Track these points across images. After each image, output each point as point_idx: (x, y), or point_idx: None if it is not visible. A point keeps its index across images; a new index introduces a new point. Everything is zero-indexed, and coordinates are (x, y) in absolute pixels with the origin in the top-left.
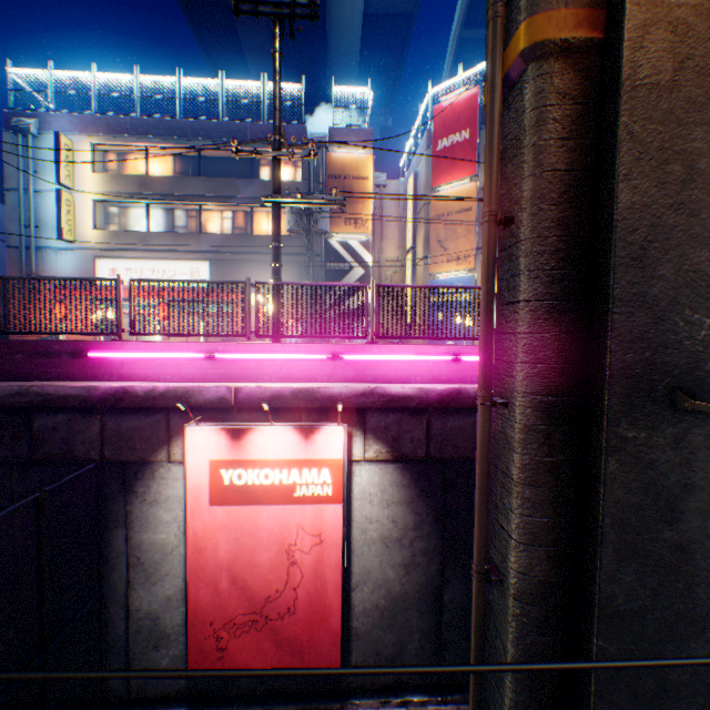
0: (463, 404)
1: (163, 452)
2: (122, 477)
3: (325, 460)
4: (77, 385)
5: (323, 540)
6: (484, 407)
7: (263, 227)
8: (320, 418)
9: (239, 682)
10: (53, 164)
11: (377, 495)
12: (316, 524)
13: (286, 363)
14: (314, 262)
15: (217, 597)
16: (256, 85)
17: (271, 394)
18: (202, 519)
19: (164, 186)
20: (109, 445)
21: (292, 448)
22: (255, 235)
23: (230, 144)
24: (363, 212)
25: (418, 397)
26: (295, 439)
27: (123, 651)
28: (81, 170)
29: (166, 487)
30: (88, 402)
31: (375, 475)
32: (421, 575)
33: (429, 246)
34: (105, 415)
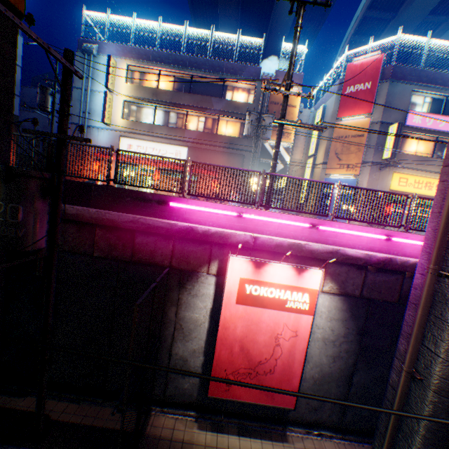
0: (391, 267)
1: (205, 267)
2: (179, 278)
3: (307, 289)
4: (164, 221)
5: (297, 335)
6: (432, 275)
7: (222, 130)
8: (299, 262)
9: (225, 404)
10: (103, 75)
11: (325, 313)
12: (295, 325)
13: (281, 225)
14: (261, 158)
15: (230, 356)
16: (233, 37)
17: (275, 243)
18: (229, 311)
19: (167, 97)
20: (175, 258)
21: (289, 278)
22: (218, 135)
23: (211, 74)
24: (289, 128)
25: (364, 259)
26: (291, 274)
27: (164, 375)
28: (119, 80)
29: (203, 288)
30: (169, 232)
31: (326, 301)
32: (341, 364)
33: (328, 156)
34: (176, 241)
